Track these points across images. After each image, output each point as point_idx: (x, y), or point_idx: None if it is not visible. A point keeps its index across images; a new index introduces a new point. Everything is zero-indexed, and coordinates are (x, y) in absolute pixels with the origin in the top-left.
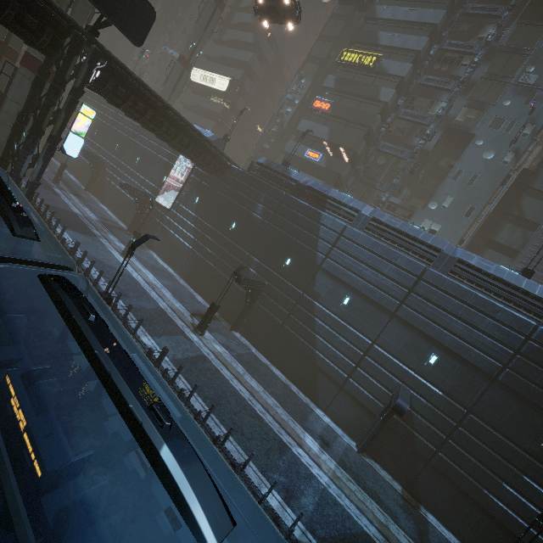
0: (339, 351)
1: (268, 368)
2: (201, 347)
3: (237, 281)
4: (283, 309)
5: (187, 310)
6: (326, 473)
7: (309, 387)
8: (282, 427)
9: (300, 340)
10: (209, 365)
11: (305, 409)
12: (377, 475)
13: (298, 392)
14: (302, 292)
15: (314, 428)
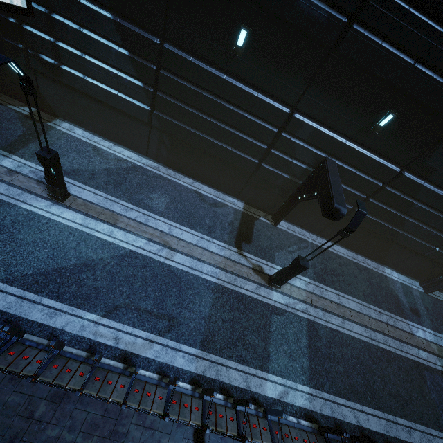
0: (434, 228)
1: (335, 255)
2: (295, 309)
3: (331, 219)
4: (359, 193)
5: (227, 244)
6: (440, 356)
7: (376, 254)
8: (400, 340)
9: (380, 224)
10: (323, 332)
11: (384, 284)
12: (442, 306)
13: (366, 263)
14: (400, 168)
15: (403, 304)
